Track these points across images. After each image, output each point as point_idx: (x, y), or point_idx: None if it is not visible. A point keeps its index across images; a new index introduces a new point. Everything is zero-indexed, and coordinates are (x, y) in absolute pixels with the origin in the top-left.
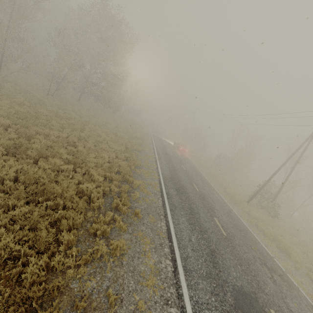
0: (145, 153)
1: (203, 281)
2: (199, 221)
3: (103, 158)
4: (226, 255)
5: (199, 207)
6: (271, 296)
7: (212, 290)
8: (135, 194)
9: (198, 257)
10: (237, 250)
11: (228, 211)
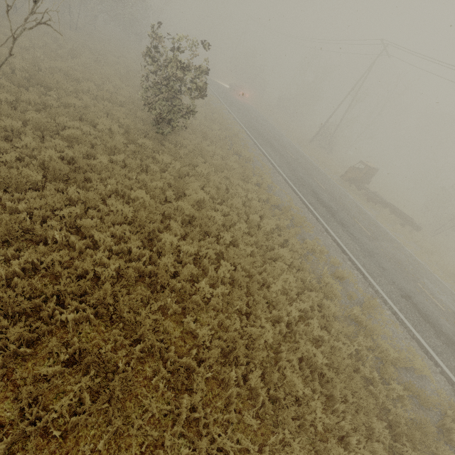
0: (216, 104)
1: (286, 169)
2: (278, 151)
3: (200, 113)
4: (295, 164)
5: (276, 145)
6: (315, 176)
7: (290, 171)
8: (240, 136)
9: (282, 163)
10: (301, 163)
11: (294, 148)
